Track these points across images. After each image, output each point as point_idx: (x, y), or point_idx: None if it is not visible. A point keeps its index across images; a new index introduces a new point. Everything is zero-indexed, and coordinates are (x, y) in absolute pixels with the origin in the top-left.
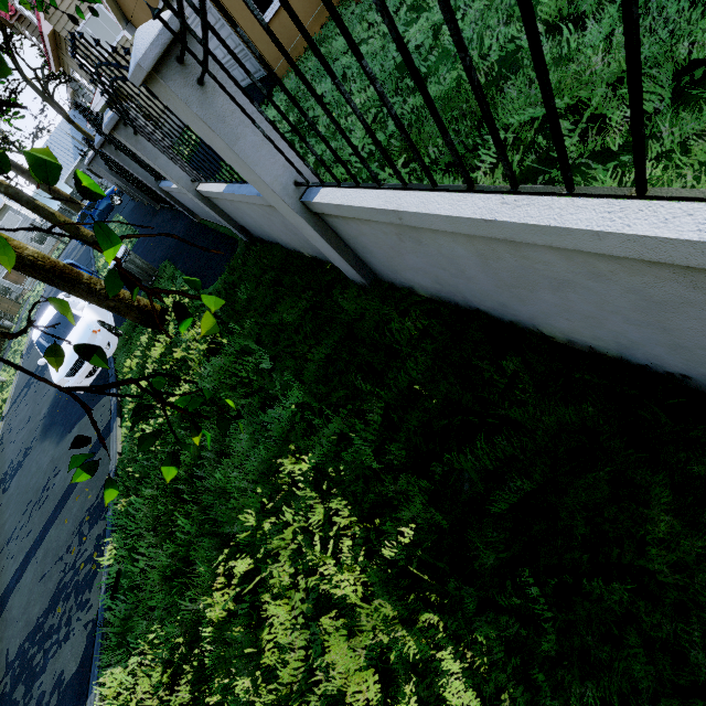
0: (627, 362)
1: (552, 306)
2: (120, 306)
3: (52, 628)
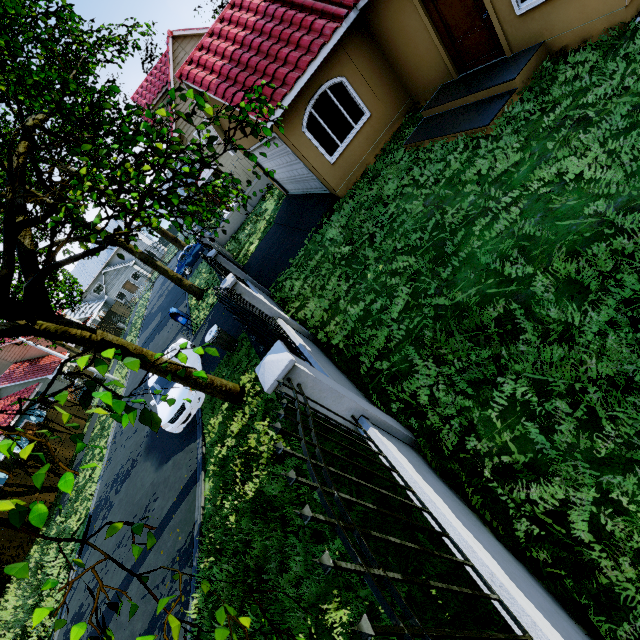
0: None
1: None
2: (214, 391)
3: None
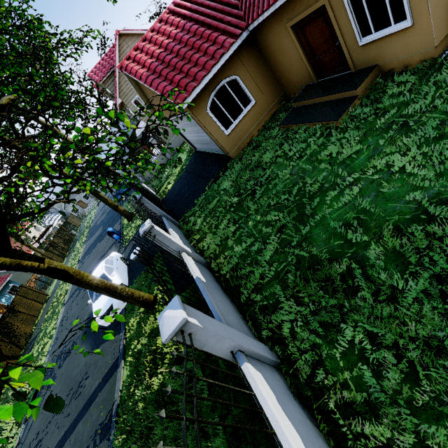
0: None
1: None
2: (133, 301)
3: None
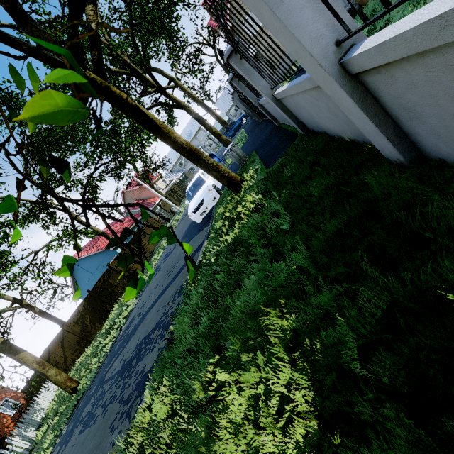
0: None
1: None
2: (218, 175)
3: (151, 339)
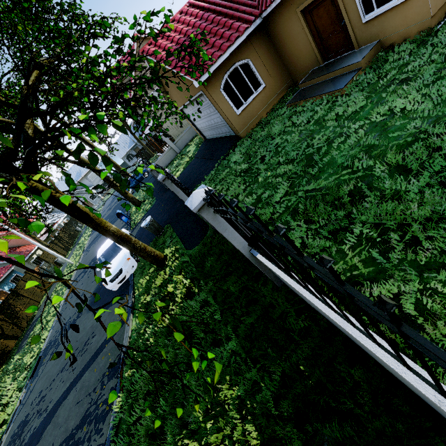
0: (424, 400)
1: (378, 359)
2: (145, 255)
3: (79, 439)
